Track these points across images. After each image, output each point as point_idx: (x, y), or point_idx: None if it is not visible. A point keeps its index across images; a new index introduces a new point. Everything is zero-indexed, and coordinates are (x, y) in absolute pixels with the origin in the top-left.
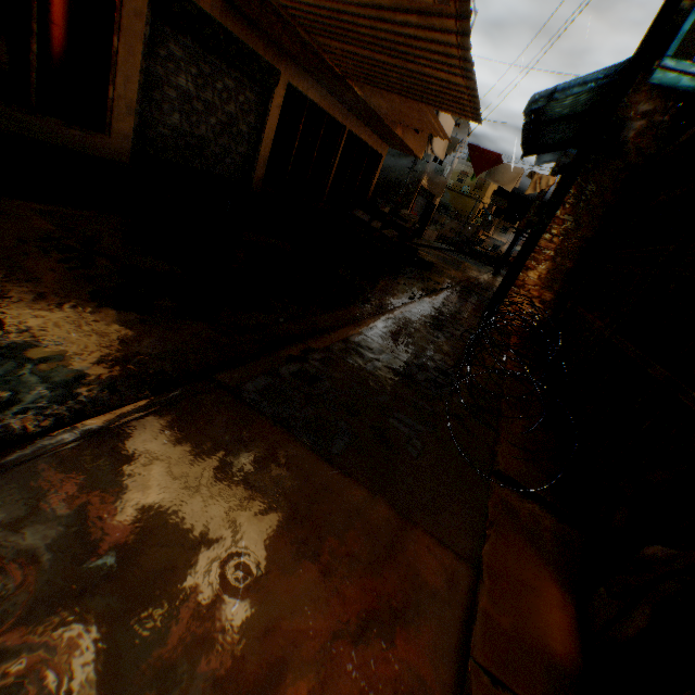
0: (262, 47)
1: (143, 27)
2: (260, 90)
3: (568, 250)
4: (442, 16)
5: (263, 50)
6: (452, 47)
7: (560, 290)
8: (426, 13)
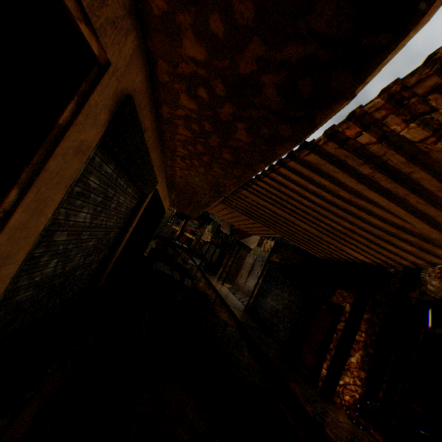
0: (158, 164)
1: (79, 164)
2: (137, 195)
3: (370, 341)
4: (436, 255)
5: (157, 166)
6: (406, 260)
7: (369, 369)
8: (426, 250)
